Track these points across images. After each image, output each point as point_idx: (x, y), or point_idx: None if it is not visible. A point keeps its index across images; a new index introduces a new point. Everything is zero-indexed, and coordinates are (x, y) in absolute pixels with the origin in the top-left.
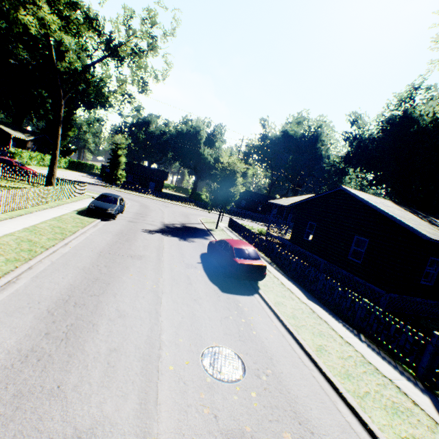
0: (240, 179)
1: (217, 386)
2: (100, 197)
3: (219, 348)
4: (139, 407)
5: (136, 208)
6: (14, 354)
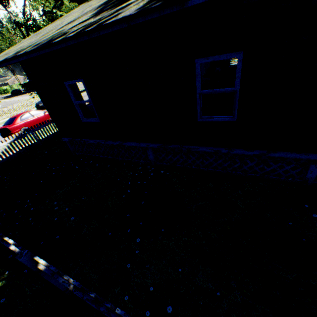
0: None
1: None
2: None
3: None
4: None
5: None
6: None
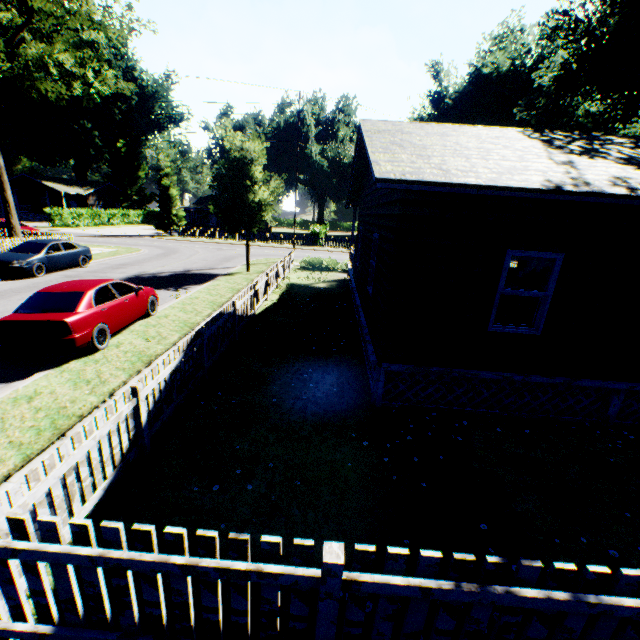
0: (258, 173)
1: None
2: (19, 246)
3: None
4: None
5: (139, 258)
6: None
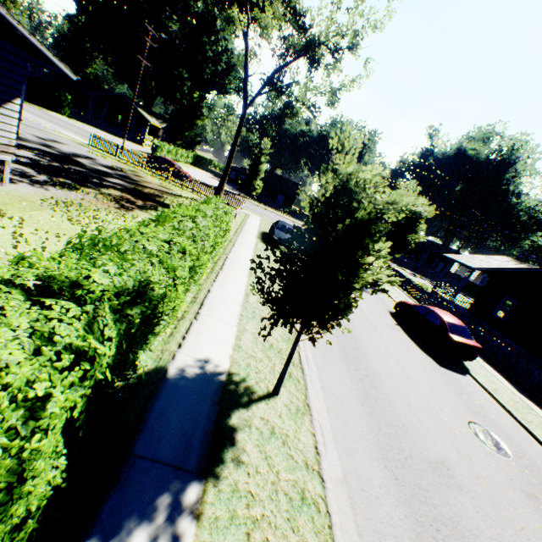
0: (423, 226)
1: (497, 456)
2: (279, 226)
3: (477, 425)
4: (460, 456)
5: None
6: (360, 392)
